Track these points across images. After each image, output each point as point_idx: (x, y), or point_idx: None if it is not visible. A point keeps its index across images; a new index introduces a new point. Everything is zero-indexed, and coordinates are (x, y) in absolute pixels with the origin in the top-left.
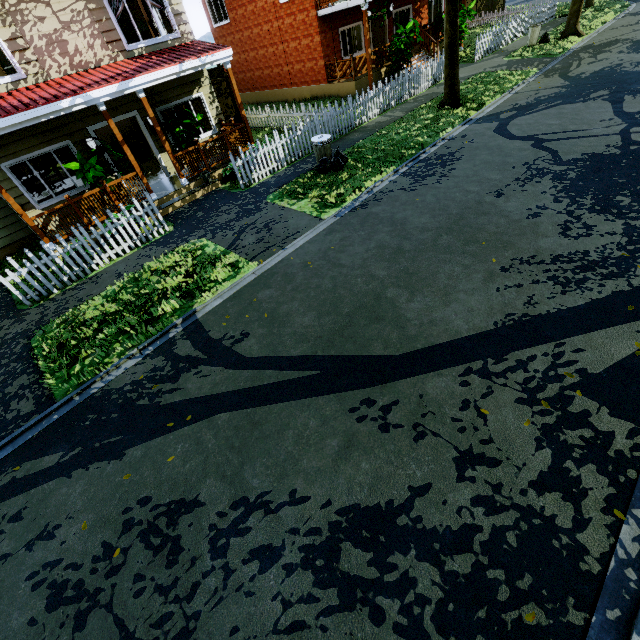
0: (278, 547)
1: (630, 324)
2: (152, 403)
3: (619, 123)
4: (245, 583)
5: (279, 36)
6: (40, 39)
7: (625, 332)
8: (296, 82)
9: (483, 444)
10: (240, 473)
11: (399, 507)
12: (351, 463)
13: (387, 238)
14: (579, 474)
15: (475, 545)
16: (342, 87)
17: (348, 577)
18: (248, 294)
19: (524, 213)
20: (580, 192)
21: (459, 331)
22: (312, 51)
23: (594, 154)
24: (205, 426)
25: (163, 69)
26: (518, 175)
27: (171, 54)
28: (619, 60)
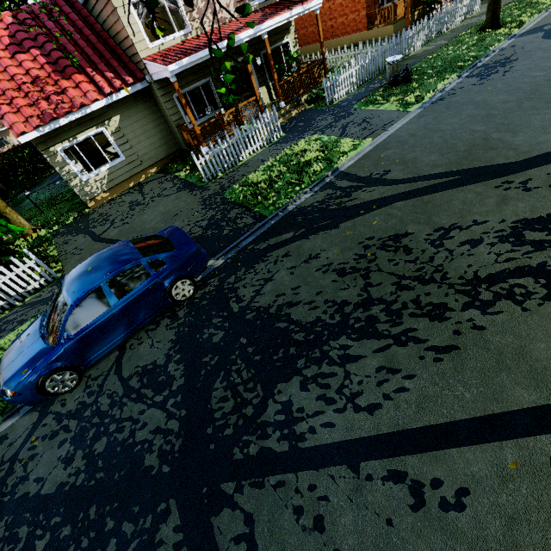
0: (478, 239)
1: None
2: (340, 207)
3: None
4: (465, 252)
5: None
6: (201, 2)
7: None
8: (337, 34)
9: None
10: (430, 220)
11: None
12: (510, 205)
13: (474, 111)
14: None
15: None
16: (381, 31)
17: (535, 241)
18: (374, 155)
19: None
20: None
21: None
22: (356, 4)
23: None
24: (389, 209)
25: (280, 15)
26: None
27: (278, 6)
28: None
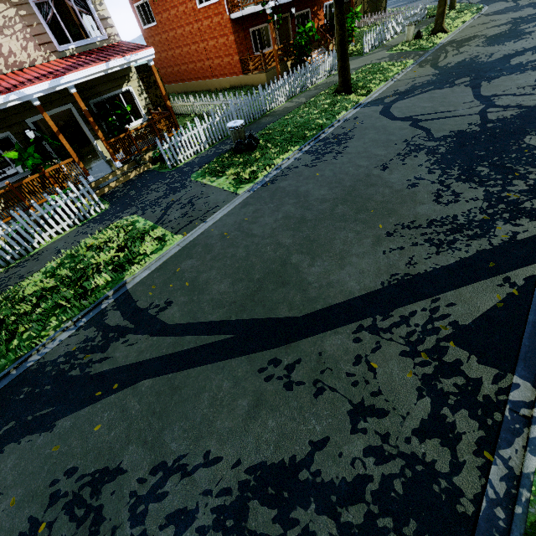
0: (192, 510)
1: (492, 279)
2: (83, 373)
3: (478, 105)
4: None
5: (199, 36)
6: None
7: (488, 286)
8: (216, 74)
9: (373, 396)
10: (160, 438)
11: (301, 462)
12: (259, 422)
13: (292, 209)
14: (454, 420)
15: (367, 495)
16: (255, 78)
17: (255, 535)
18: (172, 265)
19: (405, 184)
20: (449, 164)
21: (352, 291)
22: (228, 48)
23: (459, 131)
24: (130, 393)
25: (91, 67)
26: (399, 151)
27: (99, 54)
28: (476, 52)
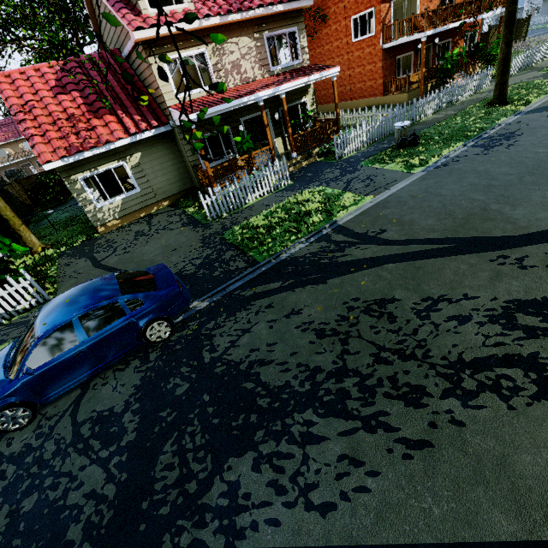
0: (467, 316)
1: None
2: (332, 261)
3: None
4: (451, 329)
5: (347, 65)
6: (229, 64)
7: None
8: (355, 97)
9: None
10: (419, 288)
11: None
12: (504, 282)
13: (476, 180)
14: None
15: None
16: (395, 98)
17: (527, 326)
18: (373, 212)
19: None
20: None
21: None
22: (373, 73)
23: None
24: (379, 269)
25: (299, 80)
26: None
27: (299, 72)
28: None
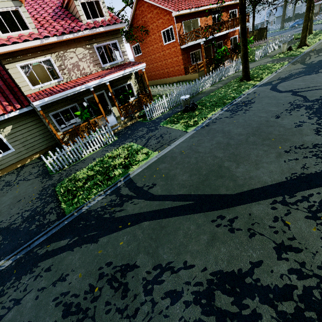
0: (180, 291)
1: None
2: (111, 216)
3: None
4: (163, 310)
5: (163, 57)
6: (70, 65)
7: None
8: (170, 75)
9: (290, 240)
10: (156, 251)
11: (245, 273)
12: (215, 248)
13: (221, 139)
14: None
15: (294, 296)
16: (192, 76)
17: (221, 310)
18: (154, 166)
19: (293, 125)
20: None
21: (266, 182)
22: (178, 62)
23: None
24: (137, 228)
25: (117, 73)
26: (286, 108)
27: (120, 67)
28: None
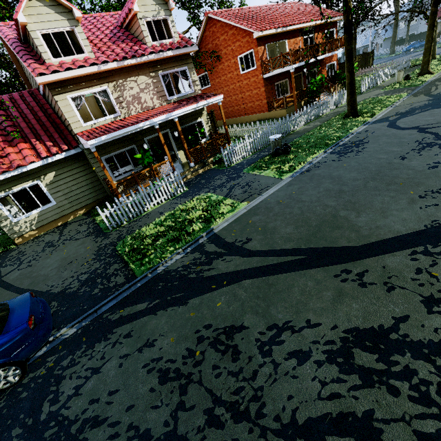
0: (307, 351)
1: None
2: (198, 276)
3: None
4: (289, 371)
5: (239, 90)
6: (129, 97)
7: None
8: (248, 113)
9: (440, 292)
10: (268, 311)
11: (389, 328)
12: (345, 304)
13: (330, 185)
14: None
15: None
16: (277, 113)
17: (364, 368)
18: (245, 219)
19: (425, 166)
20: None
21: (399, 231)
22: (259, 96)
23: None
24: (236, 287)
25: (188, 106)
26: (413, 147)
27: (190, 100)
28: None
